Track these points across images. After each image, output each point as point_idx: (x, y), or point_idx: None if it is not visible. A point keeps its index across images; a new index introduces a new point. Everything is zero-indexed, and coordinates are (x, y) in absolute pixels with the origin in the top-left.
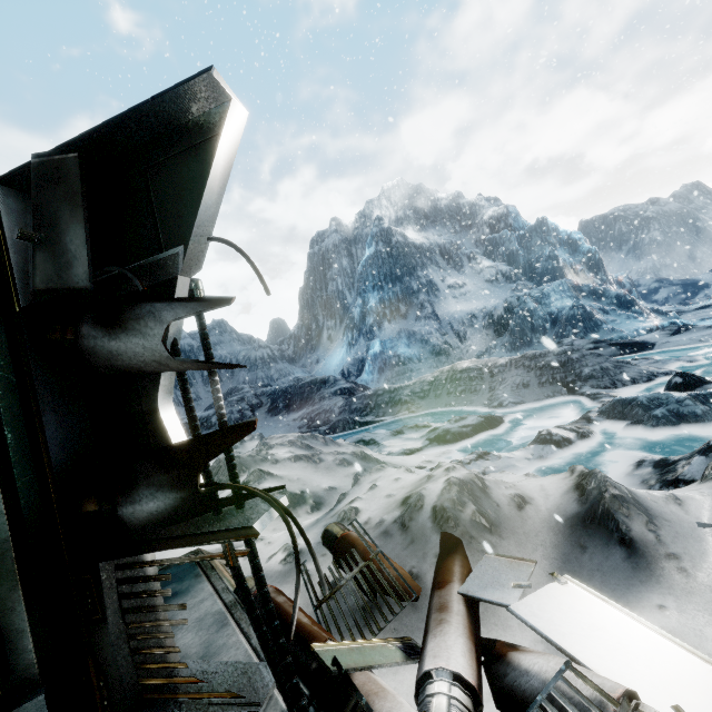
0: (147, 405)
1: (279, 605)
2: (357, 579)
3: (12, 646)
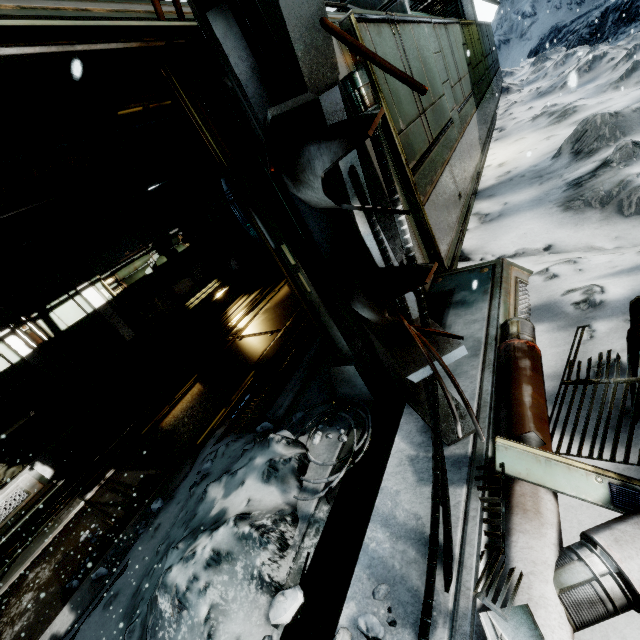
0: (355, 227)
1: (515, 370)
2: (632, 383)
3: (338, 341)
